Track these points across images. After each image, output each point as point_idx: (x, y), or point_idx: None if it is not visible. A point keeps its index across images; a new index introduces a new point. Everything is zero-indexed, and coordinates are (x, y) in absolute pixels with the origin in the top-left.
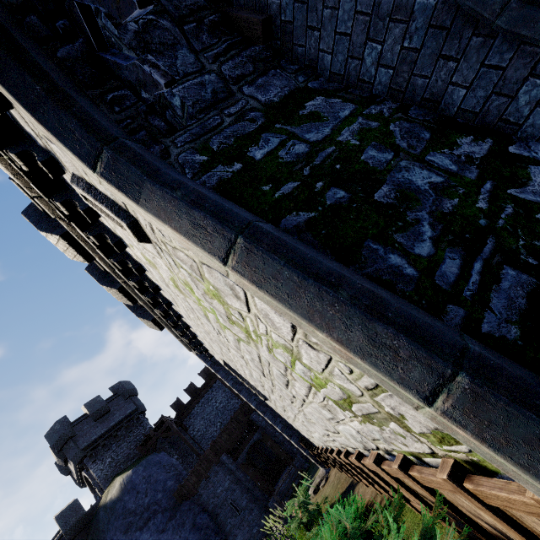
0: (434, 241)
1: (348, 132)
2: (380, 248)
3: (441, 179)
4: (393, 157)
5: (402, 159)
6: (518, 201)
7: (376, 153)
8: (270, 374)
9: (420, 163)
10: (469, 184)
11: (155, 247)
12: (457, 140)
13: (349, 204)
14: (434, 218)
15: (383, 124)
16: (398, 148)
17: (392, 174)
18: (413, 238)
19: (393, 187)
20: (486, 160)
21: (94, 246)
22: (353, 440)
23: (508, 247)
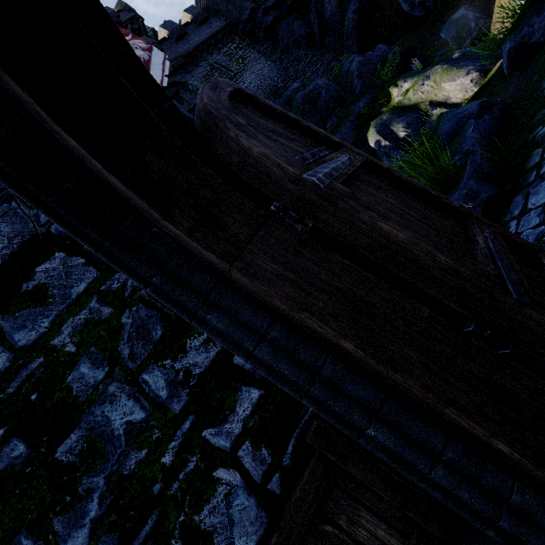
0: (94, 526)
1: (69, 328)
2: (30, 544)
3: (143, 415)
4: (105, 376)
5: (114, 379)
6: (207, 449)
7: (89, 368)
8: None
9: (131, 386)
10: (169, 422)
11: None
12: (188, 342)
13: (23, 468)
14: (108, 487)
15: (117, 311)
16: (117, 358)
17: (92, 408)
18: (74, 522)
19: (84, 434)
20: (203, 379)
21: None
22: None
23: (165, 527)
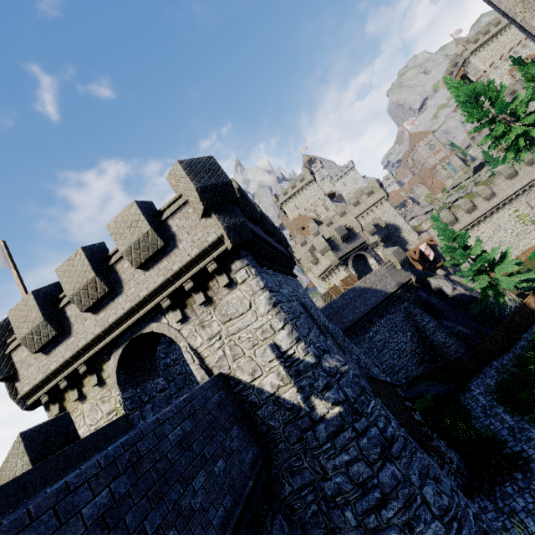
0: None
1: None
2: None
3: None
4: None
5: None
6: None
7: None
8: (522, 233)
9: None
10: None
11: (530, 210)
12: None
13: None
14: None
15: None
16: None
17: None
18: None
19: None
20: None
21: (504, 202)
22: (534, 242)
23: None
